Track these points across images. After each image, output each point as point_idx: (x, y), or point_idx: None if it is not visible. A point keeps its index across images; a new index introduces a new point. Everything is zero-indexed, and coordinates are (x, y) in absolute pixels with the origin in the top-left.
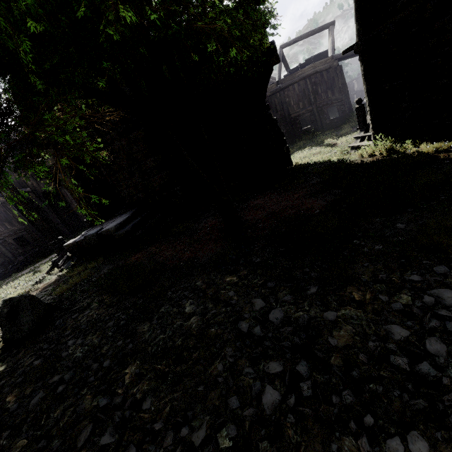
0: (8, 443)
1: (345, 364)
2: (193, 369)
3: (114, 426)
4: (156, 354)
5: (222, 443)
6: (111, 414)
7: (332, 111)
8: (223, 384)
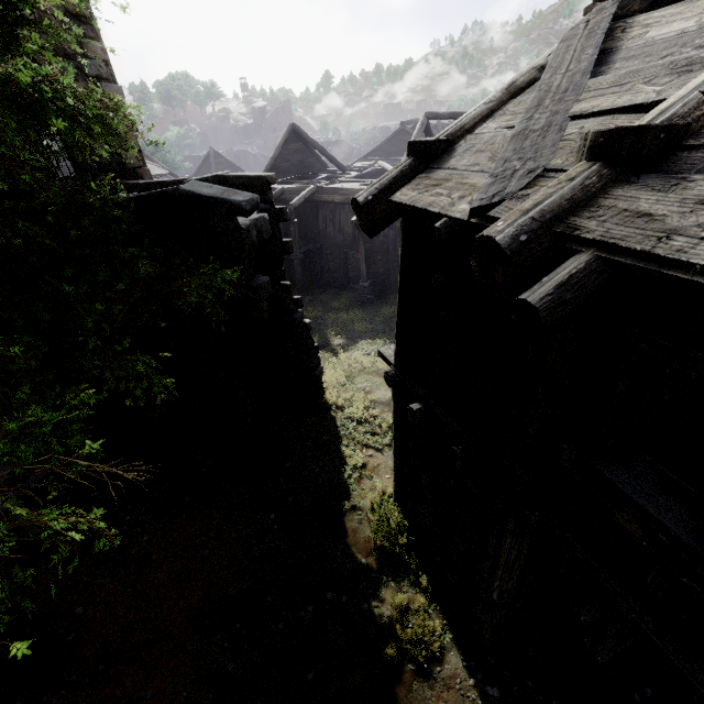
0: None
1: None
2: None
3: None
4: None
5: None
6: None
7: None
8: None
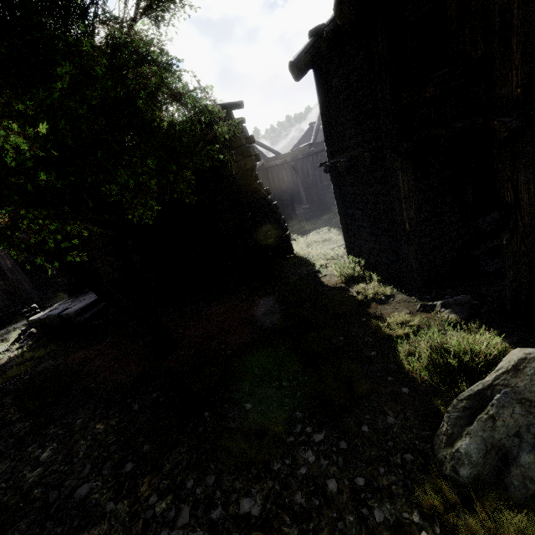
0: None
1: None
2: None
3: None
4: None
5: None
6: None
7: None
8: None
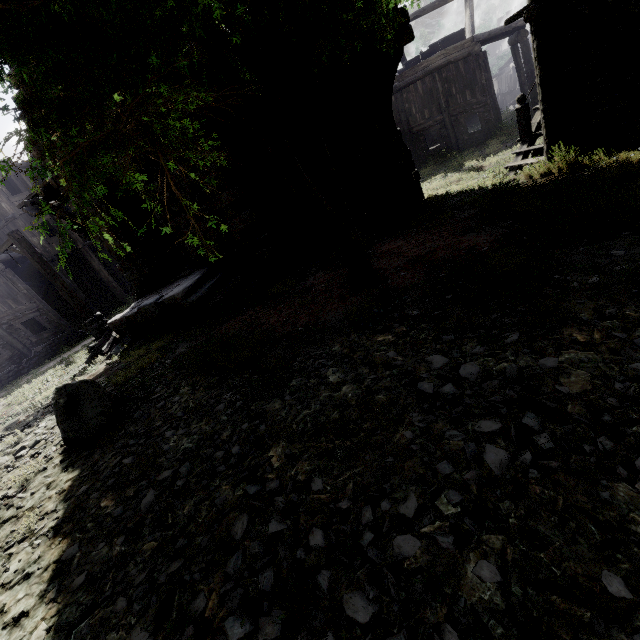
0: (129, 548)
1: (588, 411)
2: (369, 441)
3: (279, 513)
4: (306, 431)
5: (444, 511)
6: (269, 502)
7: (468, 123)
8: (420, 452)
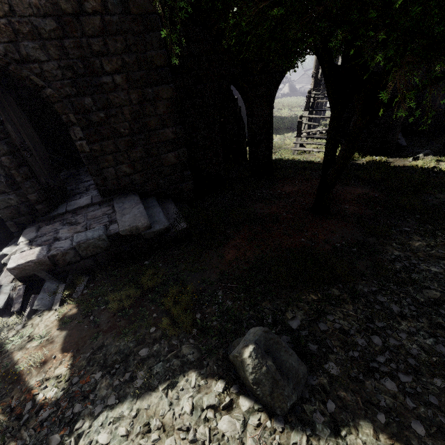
0: None
1: None
2: None
3: None
4: None
5: None
6: None
7: None
8: None
